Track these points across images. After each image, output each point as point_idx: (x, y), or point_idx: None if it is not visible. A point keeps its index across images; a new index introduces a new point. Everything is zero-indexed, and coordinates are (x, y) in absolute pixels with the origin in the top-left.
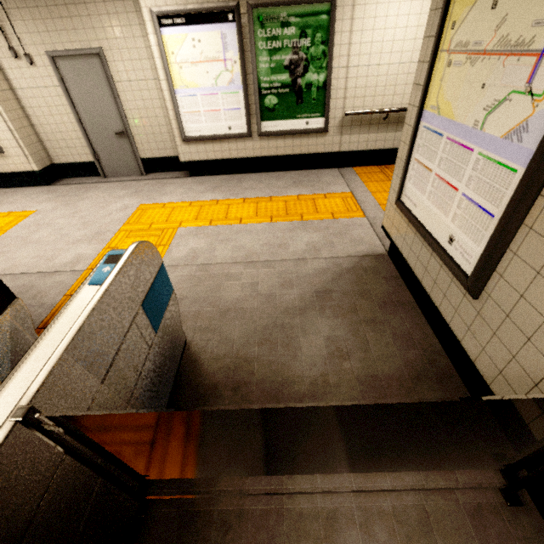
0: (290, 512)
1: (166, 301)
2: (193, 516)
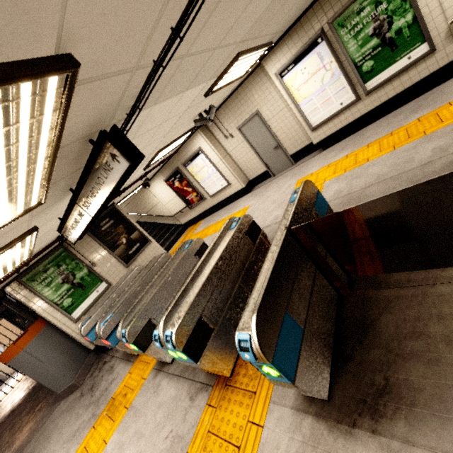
0: (433, 293)
1: (325, 209)
2: (368, 299)
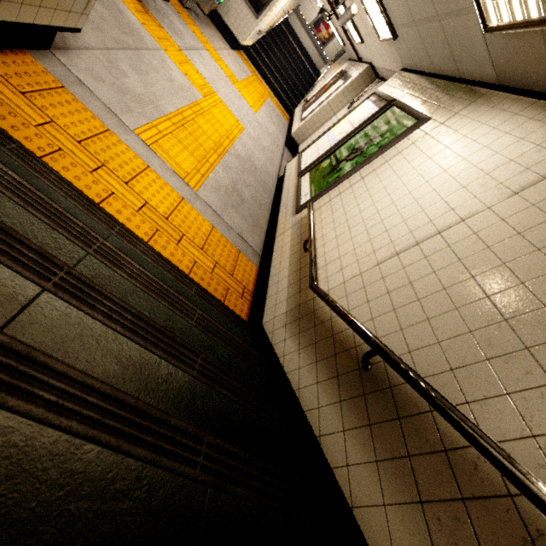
0: None
1: None
2: None
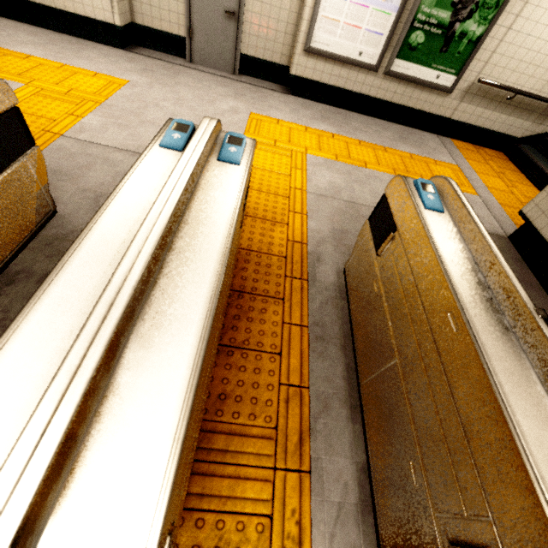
0: None
1: None
2: None
